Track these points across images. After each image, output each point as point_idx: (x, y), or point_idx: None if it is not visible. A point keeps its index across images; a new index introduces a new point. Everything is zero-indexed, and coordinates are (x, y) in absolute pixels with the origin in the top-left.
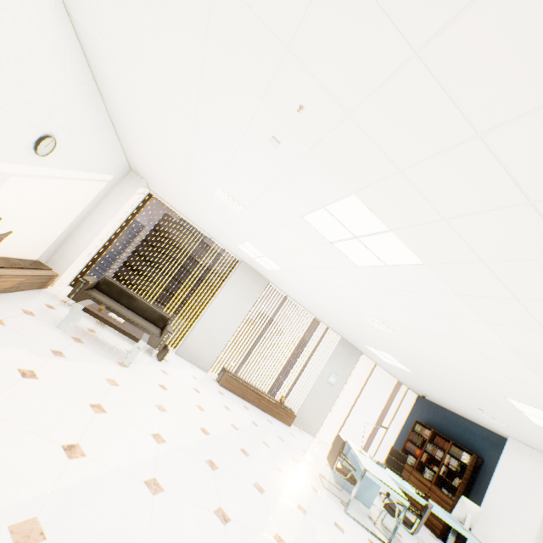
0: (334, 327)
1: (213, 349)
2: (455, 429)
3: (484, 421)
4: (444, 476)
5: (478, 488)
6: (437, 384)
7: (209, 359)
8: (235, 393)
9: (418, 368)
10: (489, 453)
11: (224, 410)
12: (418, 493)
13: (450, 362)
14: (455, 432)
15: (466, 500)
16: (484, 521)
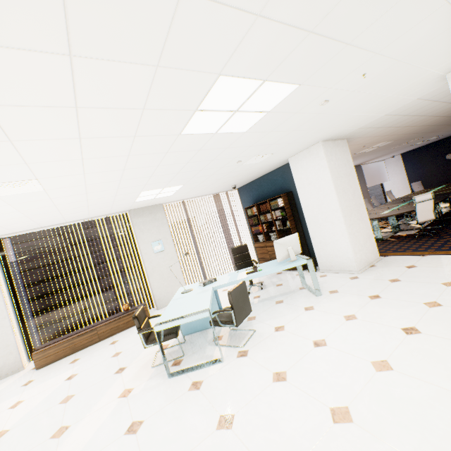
0: (102, 212)
1: (4, 349)
2: (267, 189)
3: (265, 165)
4: (282, 227)
5: (302, 213)
6: (200, 176)
7: (10, 360)
8: (63, 357)
9: (164, 180)
10: (291, 183)
11: (1, 418)
12: (249, 272)
13: (98, 153)
14: (269, 190)
15: (279, 241)
16: (315, 233)
